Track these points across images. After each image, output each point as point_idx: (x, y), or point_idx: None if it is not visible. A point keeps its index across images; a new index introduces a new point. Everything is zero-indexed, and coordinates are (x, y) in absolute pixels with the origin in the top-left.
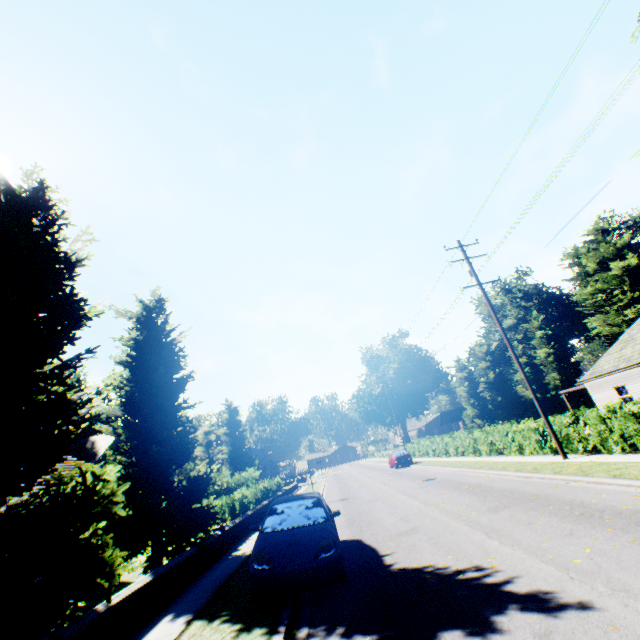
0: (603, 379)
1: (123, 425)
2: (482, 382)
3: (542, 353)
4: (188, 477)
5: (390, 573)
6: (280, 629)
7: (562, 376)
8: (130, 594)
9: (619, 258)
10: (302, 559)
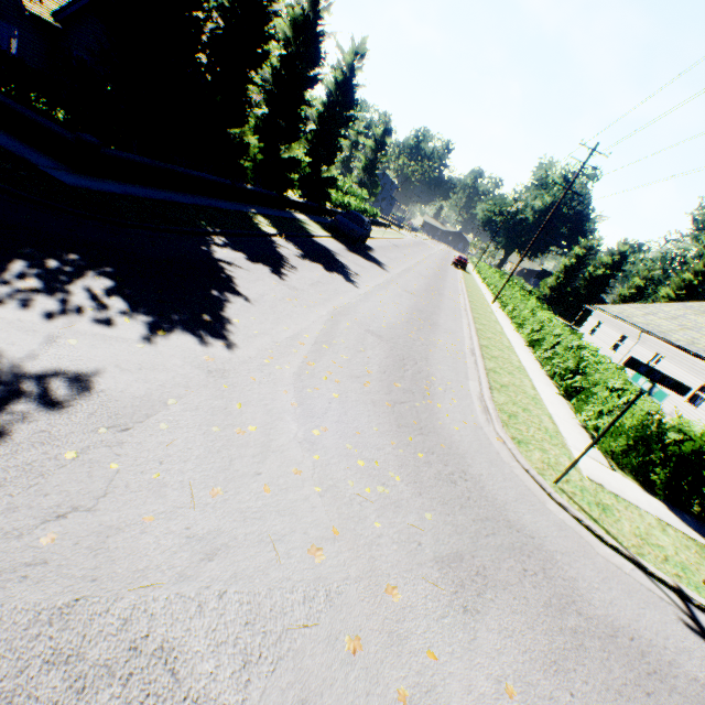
0: (602, 314)
1: (313, 129)
2: (587, 271)
3: (663, 292)
4: (328, 174)
5: (366, 253)
6: (330, 235)
7: None
8: (297, 201)
9: None
10: (346, 229)
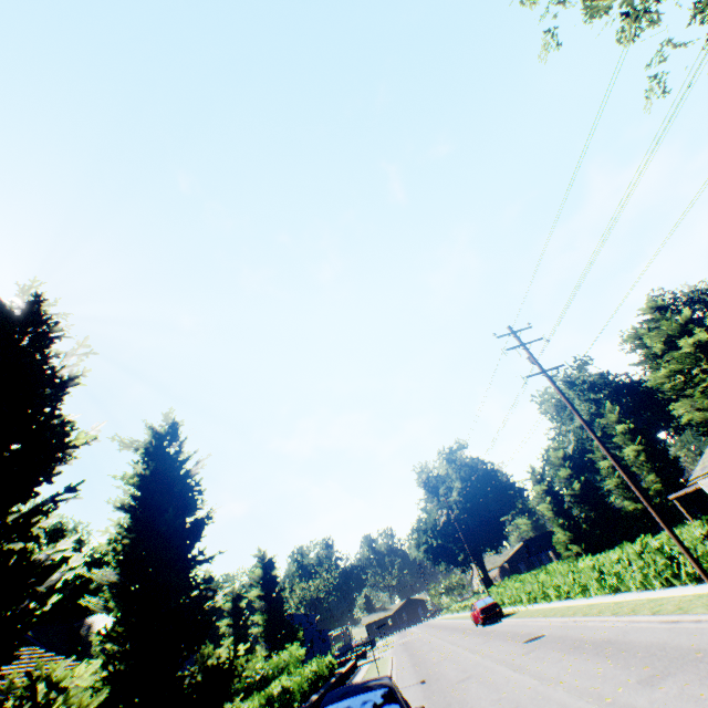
0: None
1: (117, 595)
2: (567, 495)
3: (630, 451)
4: (204, 668)
5: None
6: None
7: (662, 477)
8: None
9: (686, 334)
10: None
